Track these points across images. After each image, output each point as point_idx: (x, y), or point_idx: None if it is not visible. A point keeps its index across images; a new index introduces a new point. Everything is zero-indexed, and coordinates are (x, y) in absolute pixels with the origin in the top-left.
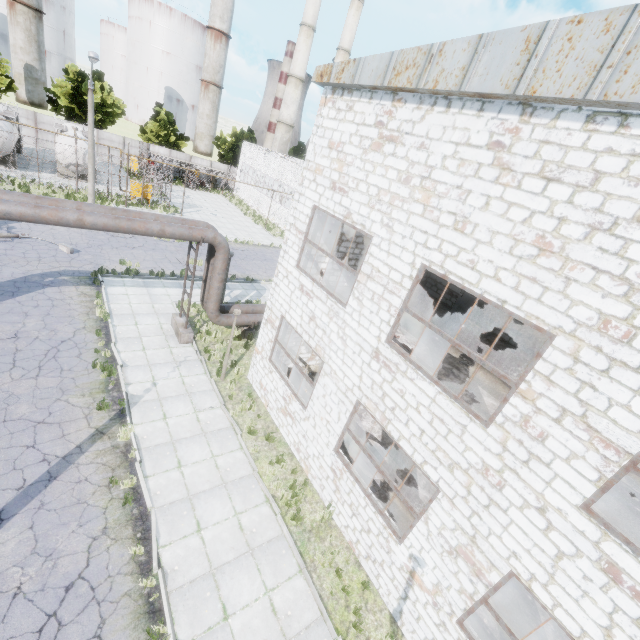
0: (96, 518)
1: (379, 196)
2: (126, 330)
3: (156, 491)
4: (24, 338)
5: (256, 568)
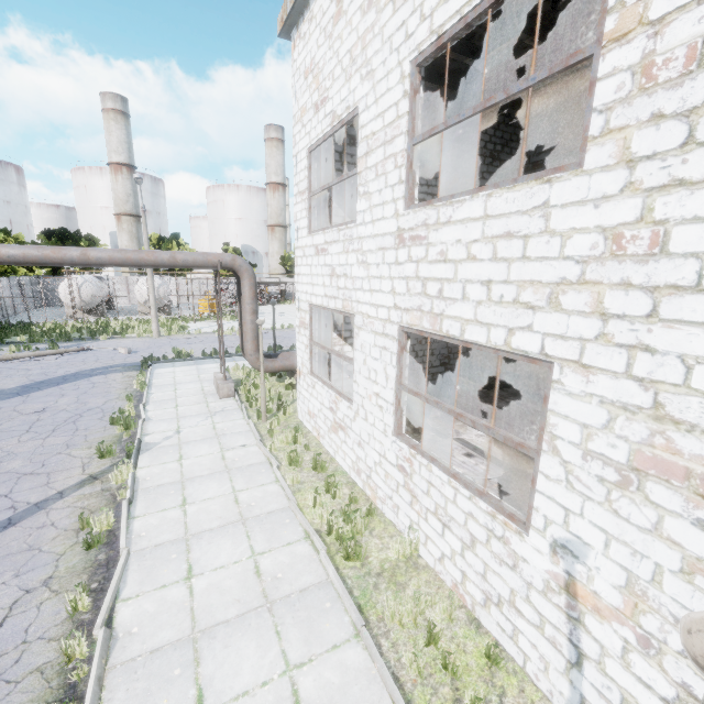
0: (43, 566)
1: (352, 57)
2: (162, 395)
3: (140, 532)
4: (51, 411)
5: (273, 630)
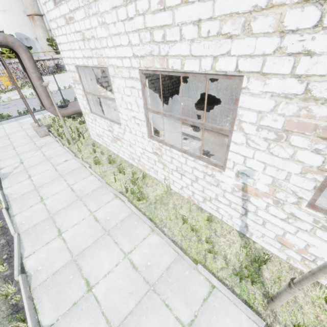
0: None
1: None
2: (1, 143)
3: (21, 222)
4: None
5: (113, 242)
